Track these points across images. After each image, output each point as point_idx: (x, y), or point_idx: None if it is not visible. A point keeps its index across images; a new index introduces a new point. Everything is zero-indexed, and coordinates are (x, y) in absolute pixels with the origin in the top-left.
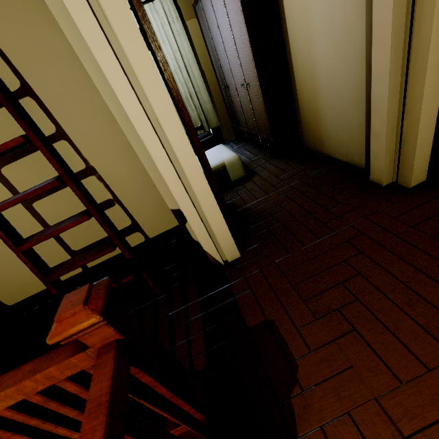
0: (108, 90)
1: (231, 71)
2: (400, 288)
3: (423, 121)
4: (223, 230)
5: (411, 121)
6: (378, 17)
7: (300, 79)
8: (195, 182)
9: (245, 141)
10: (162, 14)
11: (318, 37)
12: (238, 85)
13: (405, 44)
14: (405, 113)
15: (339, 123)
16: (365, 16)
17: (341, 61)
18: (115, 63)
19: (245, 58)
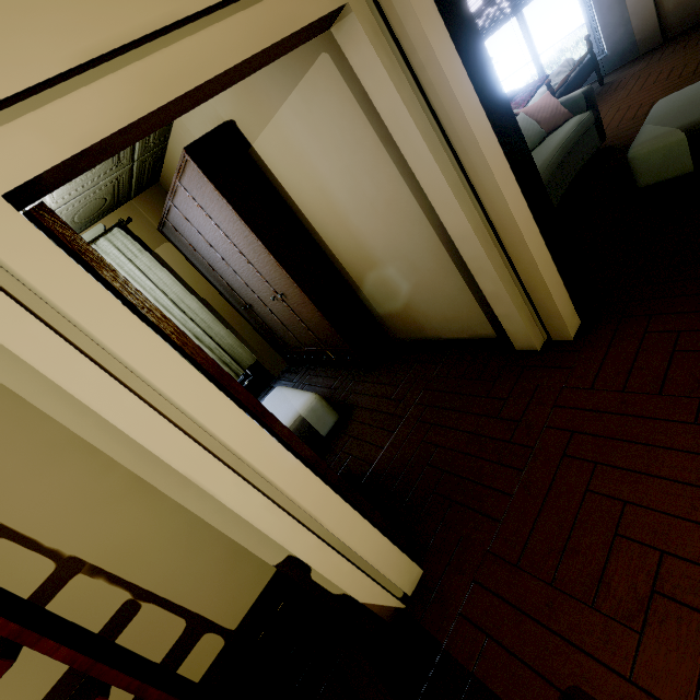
0: (91, 422)
1: (249, 287)
2: (697, 496)
3: (540, 263)
4: (377, 545)
5: (526, 267)
6: (426, 181)
7: (352, 266)
8: (300, 492)
9: (306, 364)
10: (116, 252)
11: (355, 216)
12: (266, 299)
13: (471, 197)
14: (514, 262)
15: (432, 297)
16: (404, 183)
17: (399, 232)
18: (97, 374)
19: (265, 267)
